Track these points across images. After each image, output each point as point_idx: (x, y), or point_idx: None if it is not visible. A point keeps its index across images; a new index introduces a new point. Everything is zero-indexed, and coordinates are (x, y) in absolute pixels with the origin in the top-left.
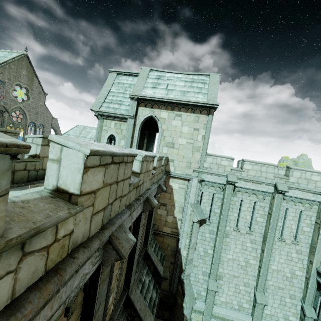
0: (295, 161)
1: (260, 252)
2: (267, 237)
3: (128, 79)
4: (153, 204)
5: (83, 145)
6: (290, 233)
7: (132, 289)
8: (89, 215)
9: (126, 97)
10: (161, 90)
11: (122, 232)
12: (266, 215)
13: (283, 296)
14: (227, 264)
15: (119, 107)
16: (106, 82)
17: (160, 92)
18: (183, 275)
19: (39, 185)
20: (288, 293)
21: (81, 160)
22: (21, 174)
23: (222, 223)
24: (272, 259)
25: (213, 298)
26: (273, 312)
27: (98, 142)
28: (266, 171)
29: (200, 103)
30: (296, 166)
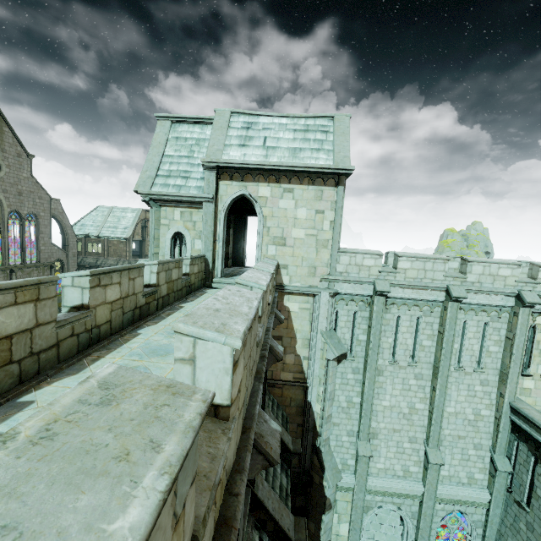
0: (465, 234)
1: (430, 391)
2: (439, 369)
3: (193, 130)
4: (278, 354)
5: (227, 334)
6: (471, 358)
7: (257, 483)
8: (236, 424)
9: (195, 164)
10: (256, 149)
11: (263, 424)
12: (435, 336)
13: (465, 447)
14: (384, 415)
15: (184, 183)
16: (154, 137)
17: (254, 153)
18: (319, 440)
19: (98, 355)
20: (471, 442)
21: (228, 357)
22: (68, 344)
23: (372, 356)
24: (447, 398)
25: (366, 467)
26: (452, 472)
27: (213, 297)
28: (432, 269)
29: (324, 168)
30: (466, 242)
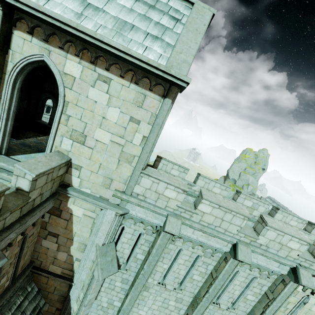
0: (257, 154)
1: (184, 313)
2: (198, 307)
3: None
4: None
5: None
6: (229, 299)
7: None
8: None
9: None
10: None
11: None
12: (207, 274)
13: None
14: None
15: None
16: None
17: (63, 3)
18: None
19: None
20: None
21: None
22: None
23: (141, 280)
24: None
25: None
26: None
27: None
28: (229, 221)
29: (151, 65)
30: (255, 159)
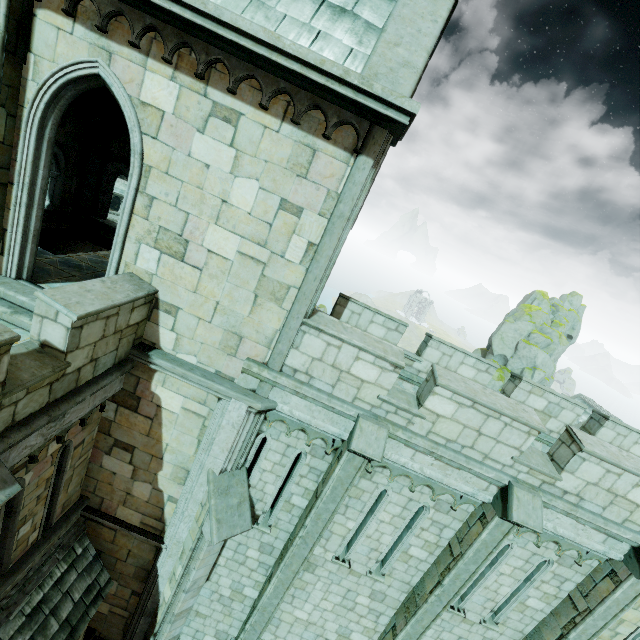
0: (556, 305)
1: (388, 623)
2: (418, 613)
3: None
4: None
5: None
6: (486, 603)
7: None
8: None
9: None
10: None
11: None
12: (439, 548)
13: None
14: (290, 629)
15: None
16: None
17: None
18: None
19: None
20: None
21: None
22: None
23: (300, 549)
24: None
25: None
26: None
27: None
28: (495, 437)
29: (328, 73)
30: (552, 316)
